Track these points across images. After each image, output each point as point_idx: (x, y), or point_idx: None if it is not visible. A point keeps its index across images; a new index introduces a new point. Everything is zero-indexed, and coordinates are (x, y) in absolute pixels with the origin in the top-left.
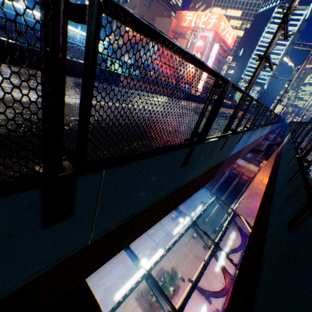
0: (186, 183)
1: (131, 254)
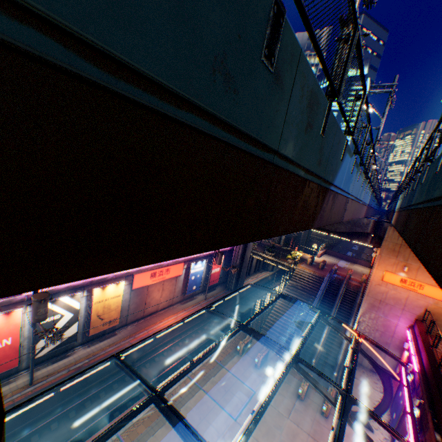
0: (276, 162)
1: (187, 433)
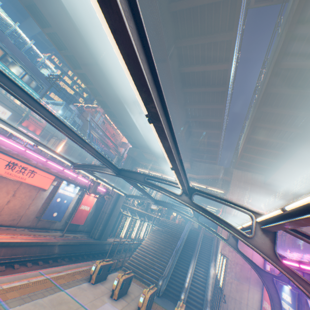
0: None
1: None
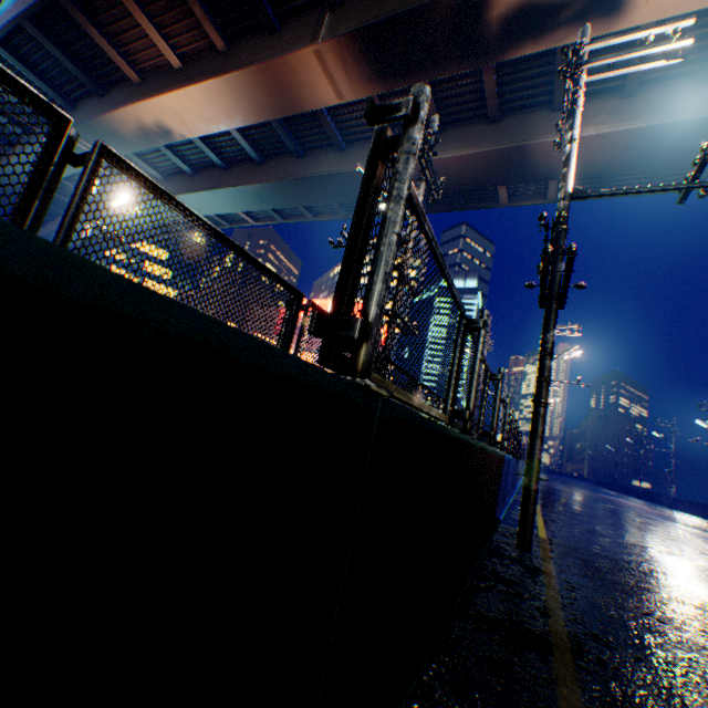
0: None
1: None
